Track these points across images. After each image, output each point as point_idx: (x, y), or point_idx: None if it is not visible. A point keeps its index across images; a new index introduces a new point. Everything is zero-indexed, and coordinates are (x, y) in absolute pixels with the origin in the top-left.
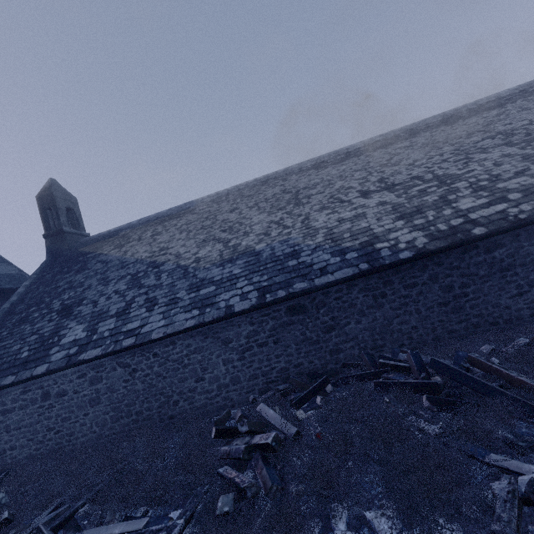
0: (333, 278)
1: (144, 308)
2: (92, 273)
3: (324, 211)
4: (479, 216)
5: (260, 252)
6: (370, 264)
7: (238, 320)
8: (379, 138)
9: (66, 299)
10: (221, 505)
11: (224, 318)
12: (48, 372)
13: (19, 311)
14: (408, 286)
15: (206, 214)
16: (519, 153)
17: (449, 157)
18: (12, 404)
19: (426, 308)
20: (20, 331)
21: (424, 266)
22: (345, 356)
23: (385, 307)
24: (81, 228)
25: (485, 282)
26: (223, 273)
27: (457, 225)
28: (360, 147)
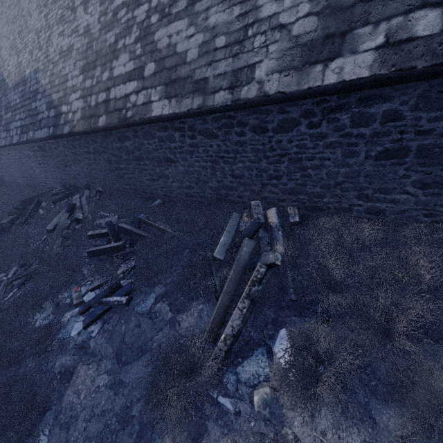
0: (40, 135)
1: None
2: None
3: (59, 27)
4: (114, 96)
5: (26, 81)
6: (53, 130)
7: (23, 146)
8: None
9: None
10: None
11: (13, 145)
12: None
13: None
14: (86, 152)
15: None
16: None
17: None
18: None
19: (104, 170)
20: None
21: (86, 140)
22: (81, 182)
23: (83, 162)
24: None
25: (129, 164)
26: (14, 99)
27: (99, 104)
28: None
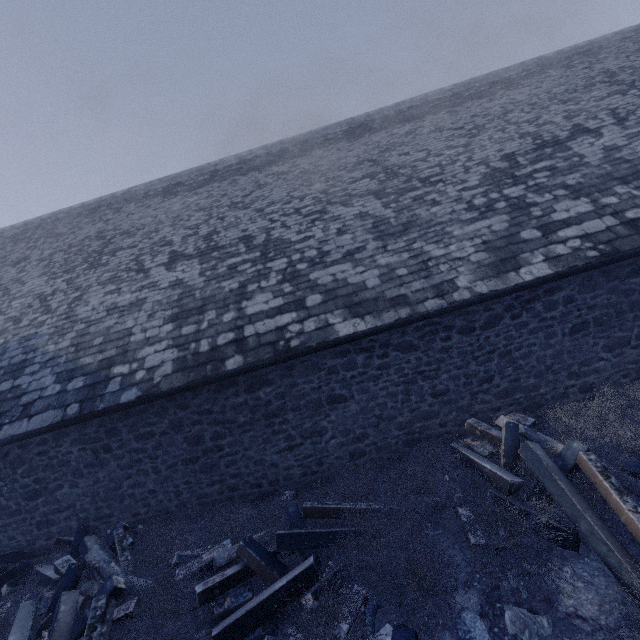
0: (24, 428)
1: None
2: None
3: (108, 286)
4: (254, 332)
5: None
6: (80, 408)
7: None
8: (260, 152)
9: None
10: None
11: None
12: None
13: None
14: (141, 437)
15: None
16: (376, 215)
17: (307, 204)
18: None
19: (168, 466)
20: None
21: (163, 409)
22: (59, 530)
23: (111, 465)
24: None
25: (246, 432)
26: None
27: (221, 346)
28: (232, 163)
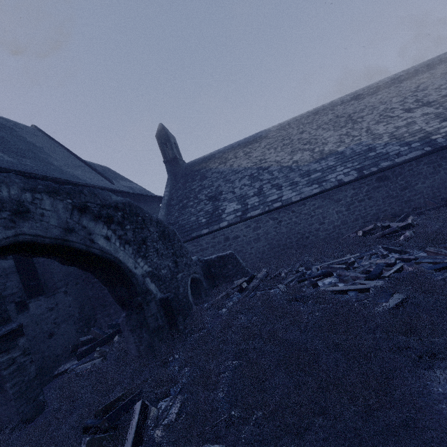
0: (408, 157)
1: (274, 189)
2: (214, 179)
3: (381, 124)
4: None
5: (343, 152)
6: (432, 147)
7: (344, 188)
8: (402, 74)
9: (207, 193)
10: (409, 234)
11: (337, 186)
12: (229, 225)
13: (175, 204)
14: None
15: (280, 137)
16: None
17: None
18: (206, 245)
19: None
20: (187, 212)
21: None
22: (414, 204)
23: (441, 173)
24: (181, 156)
25: None
26: (321, 165)
27: None
28: (387, 81)
